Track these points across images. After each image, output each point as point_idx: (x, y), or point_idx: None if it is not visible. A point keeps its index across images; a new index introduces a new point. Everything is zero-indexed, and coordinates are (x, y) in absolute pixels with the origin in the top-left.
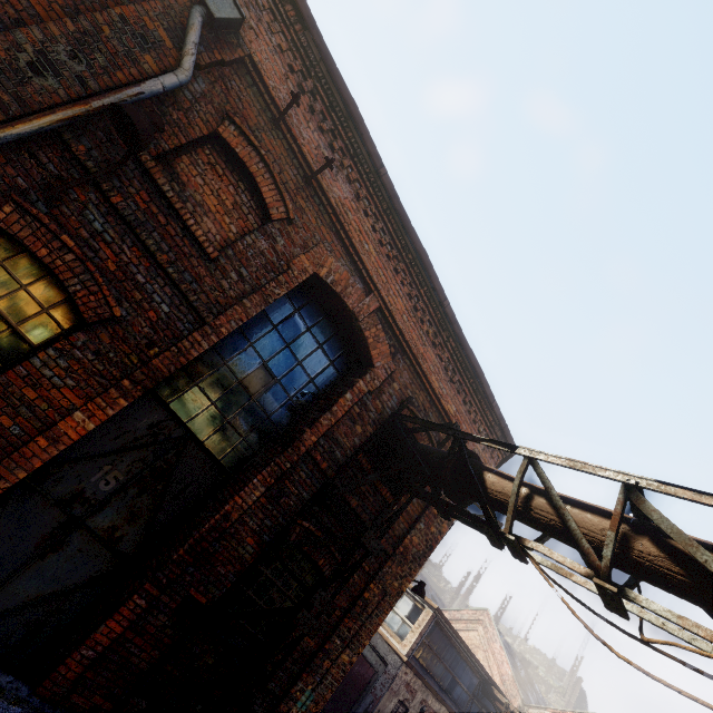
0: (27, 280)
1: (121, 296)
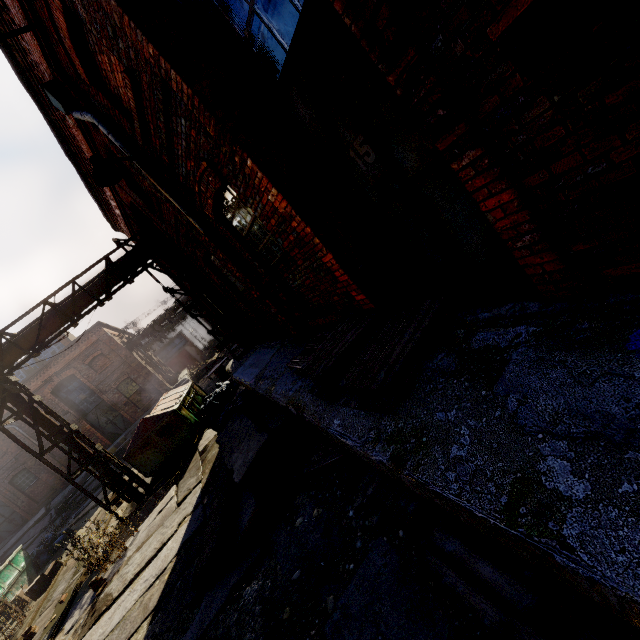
0: (232, 207)
1: (200, 158)
